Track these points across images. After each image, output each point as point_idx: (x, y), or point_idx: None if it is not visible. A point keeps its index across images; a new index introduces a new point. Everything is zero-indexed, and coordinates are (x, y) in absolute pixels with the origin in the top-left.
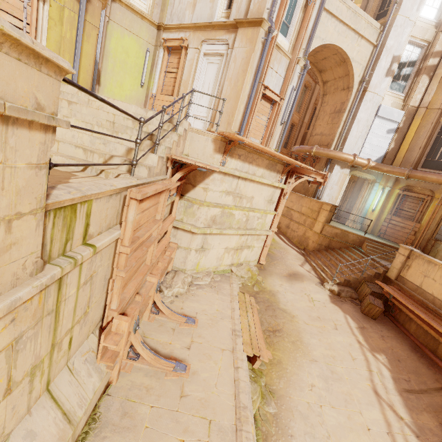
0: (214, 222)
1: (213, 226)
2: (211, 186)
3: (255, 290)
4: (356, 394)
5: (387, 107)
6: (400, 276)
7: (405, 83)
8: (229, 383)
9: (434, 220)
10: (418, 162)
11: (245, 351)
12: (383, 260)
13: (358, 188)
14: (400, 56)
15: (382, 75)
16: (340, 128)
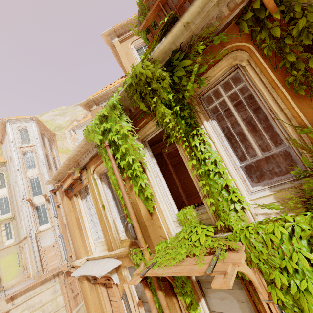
0: None
1: None
2: None
3: None
4: None
5: None
6: None
7: None
8: None
9: None
10: None
11: None
12: None
13: None
14: None
15: None
16: None
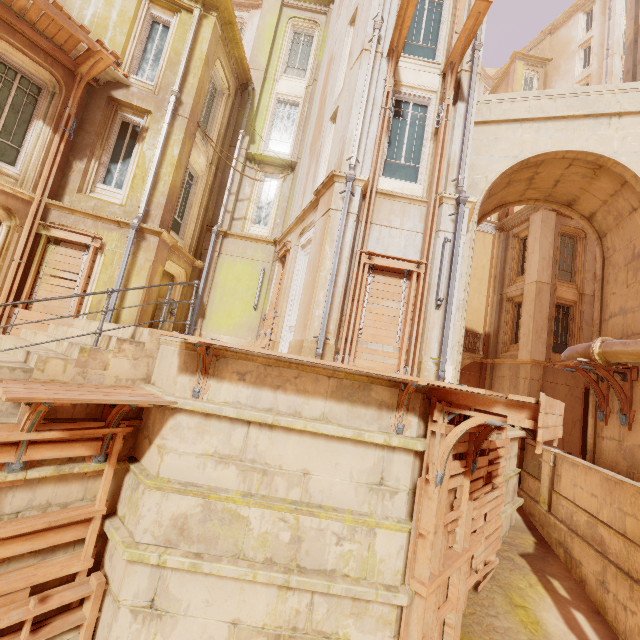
0: (184, 532)
1: (181, 543)
2: (173, 442)
3: None
4: None
5: None
6: None
7: None
8: None
9: None
10: None
11: None
12: None
13: None
14: None
15: None
16: None
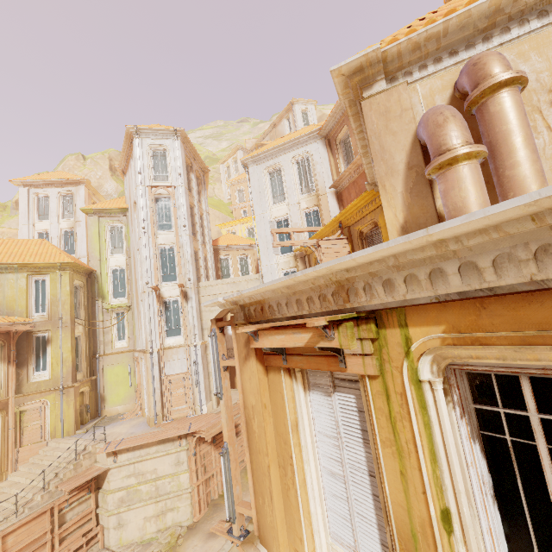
0: (123, 501)
1: (123, 504)
2: (112, 478)
3: None
4: None
5: None
6: None
7: None
8: None
9: None
10: None
11: None
12: None
13: None
14: None
15: None
16: None
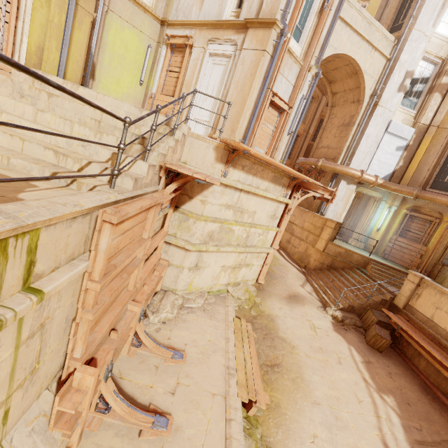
0: (211, 238)
1: (209, 242)
2: (210, 199)
3: (253, 314)
4: (363, 446)
5: (398, 123)
6: (408, 305)
7: (416, 100)
8: (219, 443)
9: (441, 244)
10: (426, 182)
11: (239, 397)
12: (389, 285)
13: (363, 205)
14: (413, 71)
15: (395, 90)
16: (348, 142)
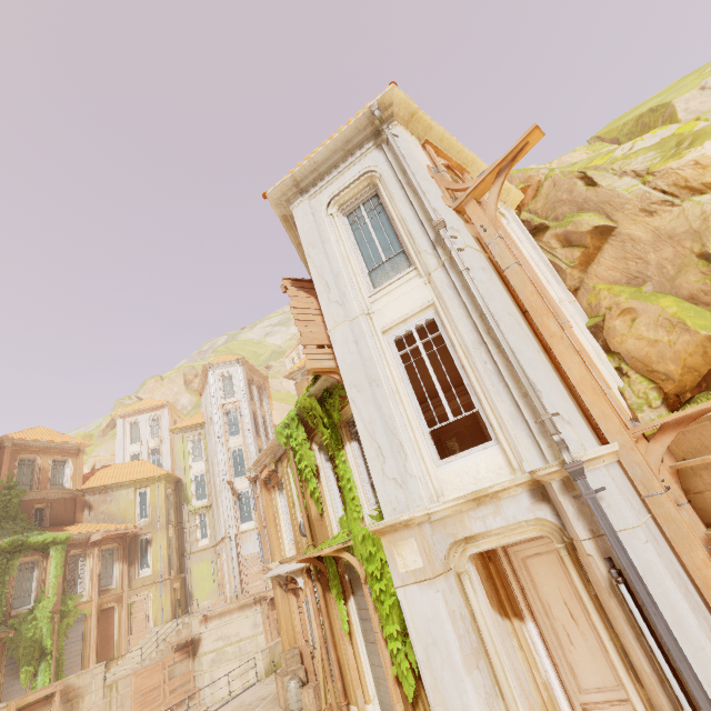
0: (214, 662)
1: (214, 665)
2: (205, 642)
3: None
4: None
5: None
6: None
7: None
8: None
9: None
10: None
11: None
12: None
13: None
14: None
15: None
16: None
